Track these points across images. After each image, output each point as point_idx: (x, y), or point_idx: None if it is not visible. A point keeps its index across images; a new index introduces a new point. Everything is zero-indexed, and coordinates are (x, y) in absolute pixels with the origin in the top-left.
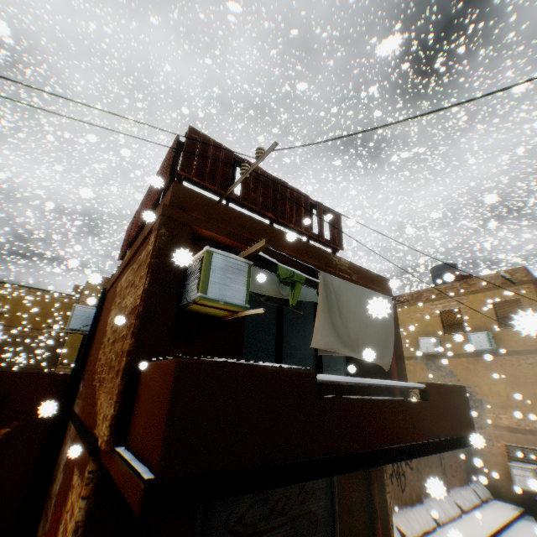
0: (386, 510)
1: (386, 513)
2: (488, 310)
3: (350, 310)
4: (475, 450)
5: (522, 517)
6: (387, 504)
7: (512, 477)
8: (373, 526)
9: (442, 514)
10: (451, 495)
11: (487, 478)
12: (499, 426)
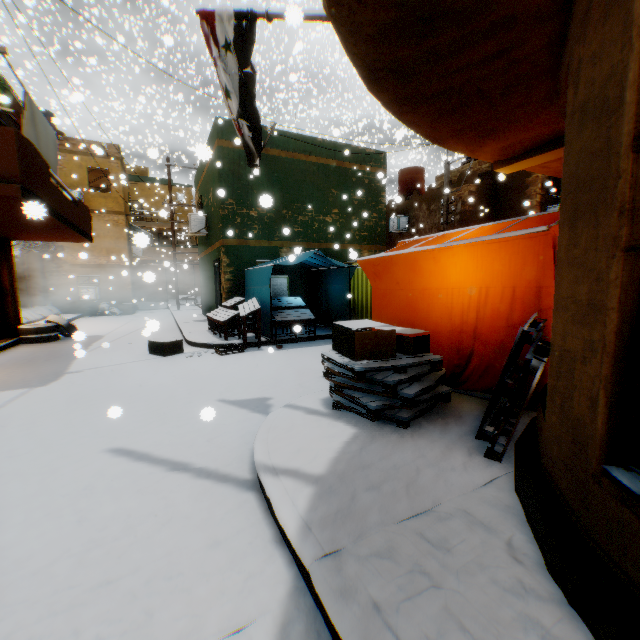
0: (17, 292)
1: (17, 294)
2: (86, 173)
3: (42, 133)
4: (54, 284)
5: (83, 317)
6: (17, 289)
7: (82, 295)
8: (6, 303)
9: (33, 317)
10: (37, 310)
11: (61, 302)
12: (77, 265)
